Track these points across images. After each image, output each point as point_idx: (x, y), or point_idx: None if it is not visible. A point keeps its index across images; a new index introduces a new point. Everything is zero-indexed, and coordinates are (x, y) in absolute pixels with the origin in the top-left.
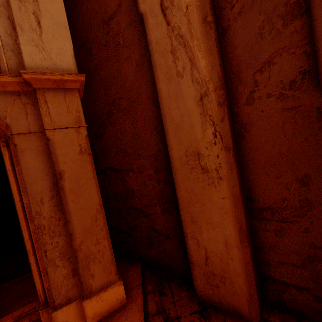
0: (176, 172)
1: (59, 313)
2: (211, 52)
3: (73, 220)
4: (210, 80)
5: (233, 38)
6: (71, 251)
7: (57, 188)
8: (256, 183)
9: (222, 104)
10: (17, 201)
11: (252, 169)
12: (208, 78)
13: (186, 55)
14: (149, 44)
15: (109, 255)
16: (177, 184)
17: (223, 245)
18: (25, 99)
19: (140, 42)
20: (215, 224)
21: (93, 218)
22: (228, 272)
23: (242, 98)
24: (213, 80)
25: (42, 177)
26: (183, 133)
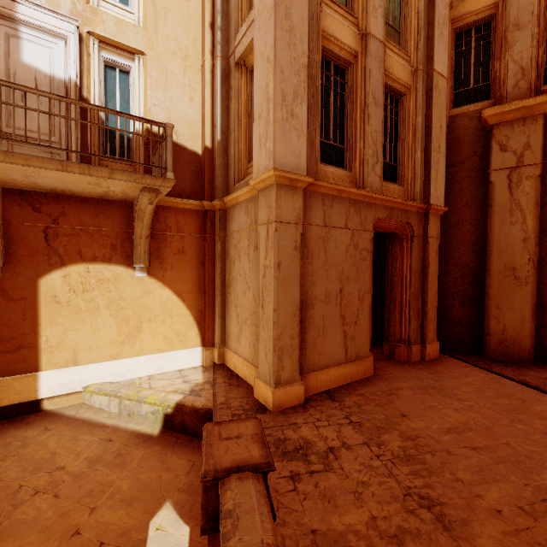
0: (493, 277)
1: (413, 348)
2: (537, 219)
3: (428, 293)
4: (533, 232)
5: (545, 213)
6: (420, 313)
7: (421, 273)
8: (542, 290)
9: (537, 245)
10: (404, 275)
11: (542, 282)
12: (532, 231)
13: (520, 215)
14: (491, 200)
15: (436, 322)
16: (491, 284)
17: (519, 321)
18: (420, 217)
19: (474, 191)
20: (516, 309)
21: (434, 296)
22: (518, 337)
23: (544, 244)
24: (535, 232)
25: (418, 264)
26: (506, 255)
